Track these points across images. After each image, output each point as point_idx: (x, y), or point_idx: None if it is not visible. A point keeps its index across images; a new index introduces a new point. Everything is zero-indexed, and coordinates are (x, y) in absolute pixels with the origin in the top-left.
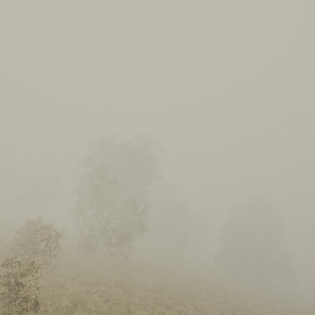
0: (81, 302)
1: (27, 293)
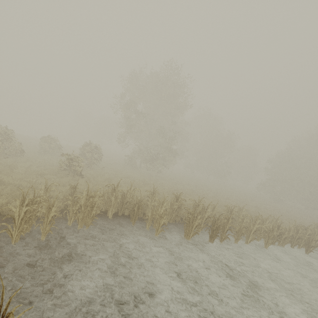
0: (109, 181)
1: (76, 169)
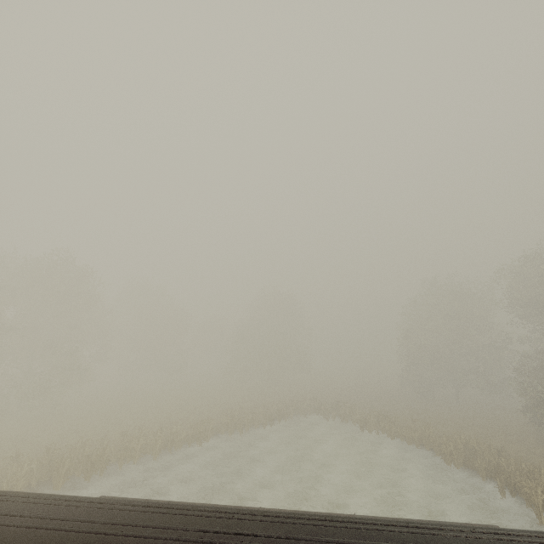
0: None
1: None
